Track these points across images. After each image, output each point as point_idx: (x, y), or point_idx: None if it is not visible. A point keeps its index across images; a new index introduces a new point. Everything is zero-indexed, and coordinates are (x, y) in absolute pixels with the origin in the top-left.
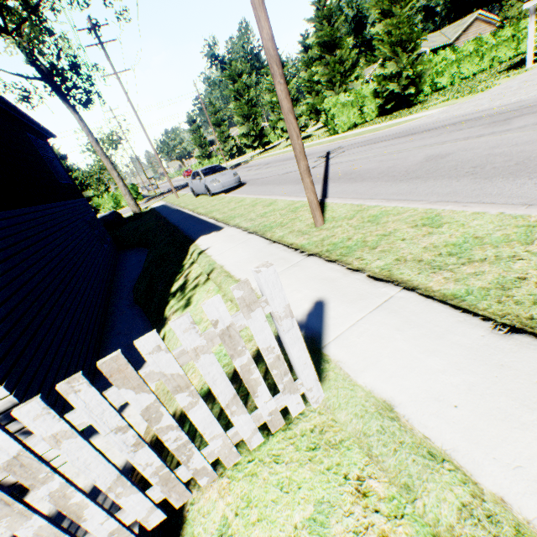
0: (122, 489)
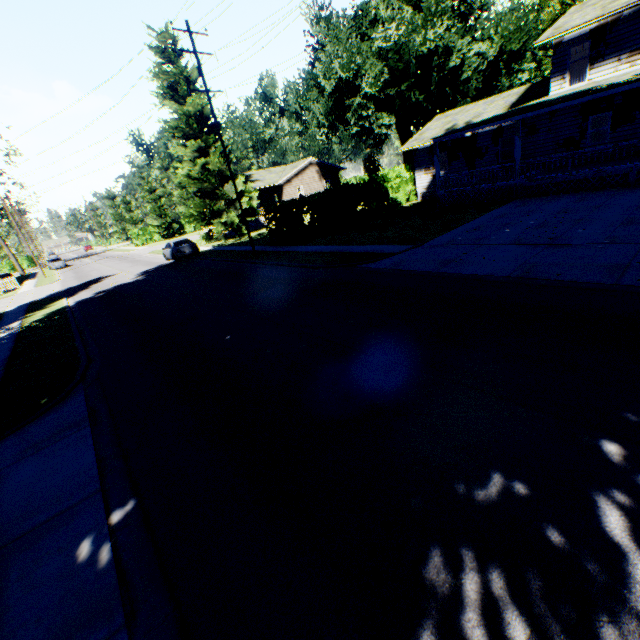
0: (2, 288)
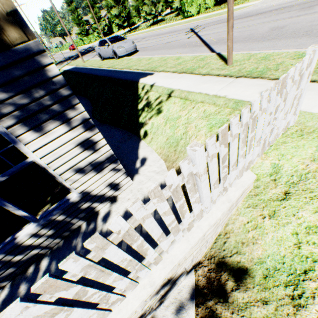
0: (258, 143)
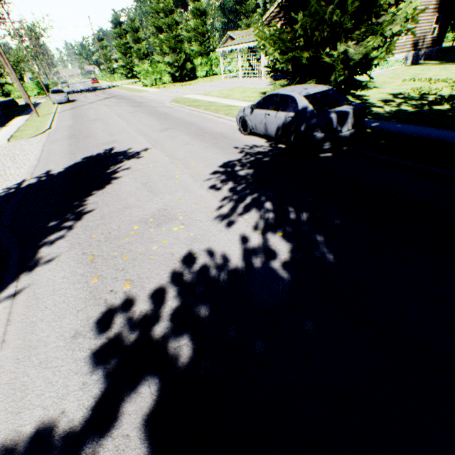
0: None
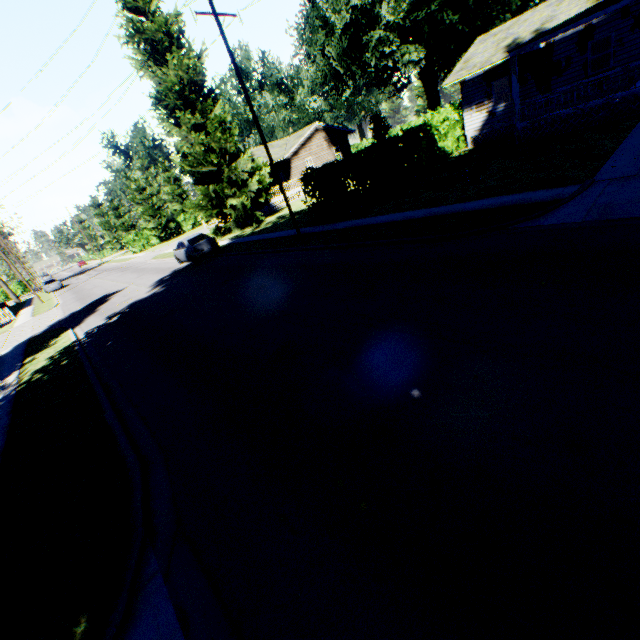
0: None
